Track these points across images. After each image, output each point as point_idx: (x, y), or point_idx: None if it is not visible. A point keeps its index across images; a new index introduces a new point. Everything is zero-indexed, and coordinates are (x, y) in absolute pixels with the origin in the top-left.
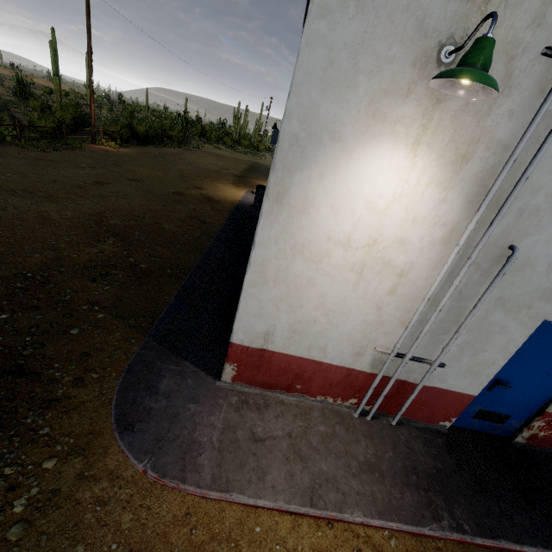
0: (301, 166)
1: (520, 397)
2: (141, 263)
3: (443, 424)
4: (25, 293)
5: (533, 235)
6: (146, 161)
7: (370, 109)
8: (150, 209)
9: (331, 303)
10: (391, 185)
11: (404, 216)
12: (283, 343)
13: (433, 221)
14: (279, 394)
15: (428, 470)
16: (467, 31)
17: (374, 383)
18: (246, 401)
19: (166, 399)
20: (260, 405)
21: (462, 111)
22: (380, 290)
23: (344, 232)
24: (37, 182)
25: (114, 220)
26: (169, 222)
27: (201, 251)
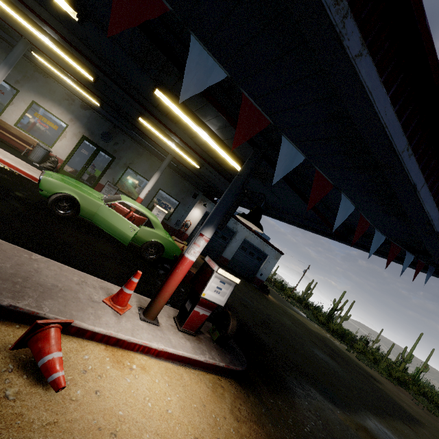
0: None
1: None
2: None
3: None
4: None
5: None
6: None
7: None
8: None
9: None
10: None
11: None
12: None
13: None
14: None
15: None
16: None
17: None
18: None
19: None
20: None
21: None
22: None
23: None
24: None
25: None
26: None
27: None
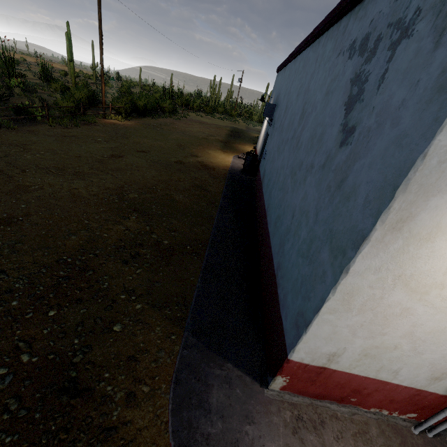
0: (445, 188)
1: None
2: (163, 240)
3: None
4: (68, 283)
5: None
6: (147, 132)
7: None
8: (160, 180)
9: (424, 332)
10: None
11: None
12: (349, 364)
13: None
14: (329, 404)
15: None
16: None
17: None
18: (300, 417)
19: (221, 420)
20: (315, 422)
21: None
22: None
23: None
24: (65, 158)
25: (132, 193)
26: (178, 192)
27: (211, 222)
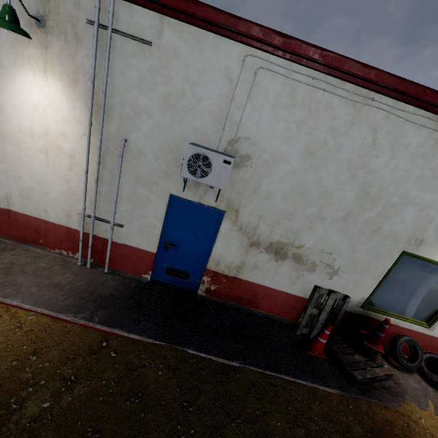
0: None
1: (188, 257)
2: None
3: (145, 277)
4: None
5: (135, 132)
6: None
7: (13, 50)
8: None
9: (38, 176)
10: (42, 97)
11: (57, 117)
12: (20, 205)
13: (74, 121)
14: (29, 246)
15: (103, 294)
16: (45, 9)
17: (80, 236)
18: None
19: None
20: (7, 248)
21: (62, 54)
22: (63, 167)
23: (27, 126)
24: None
25: None
26: None
27: None
